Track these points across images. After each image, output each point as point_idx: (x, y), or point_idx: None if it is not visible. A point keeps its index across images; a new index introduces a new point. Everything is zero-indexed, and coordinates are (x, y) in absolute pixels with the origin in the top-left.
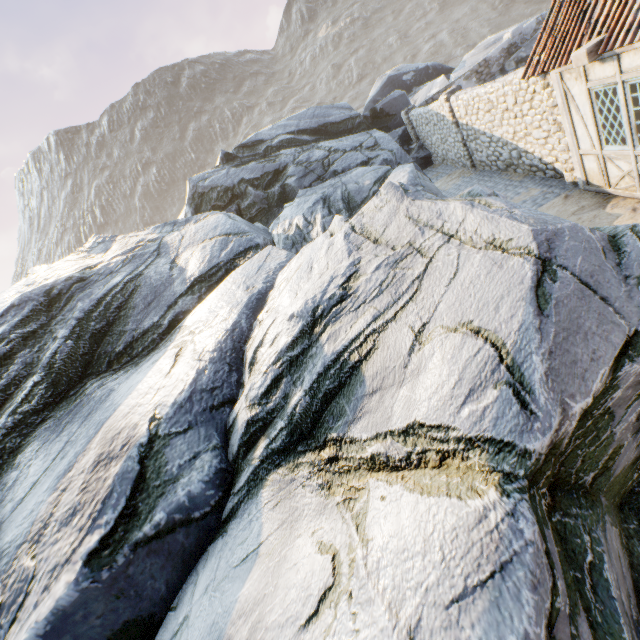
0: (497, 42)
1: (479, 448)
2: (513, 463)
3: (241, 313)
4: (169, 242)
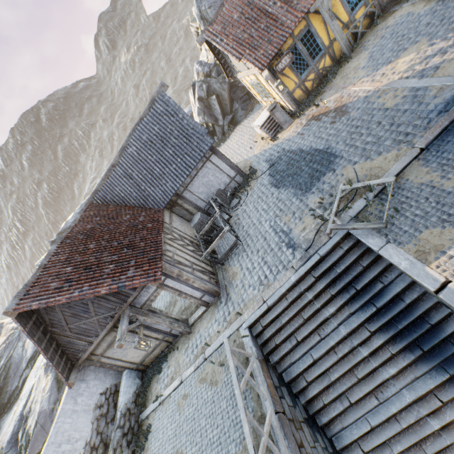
0: None
1: None
2: None
3: (29, 395)
4: None
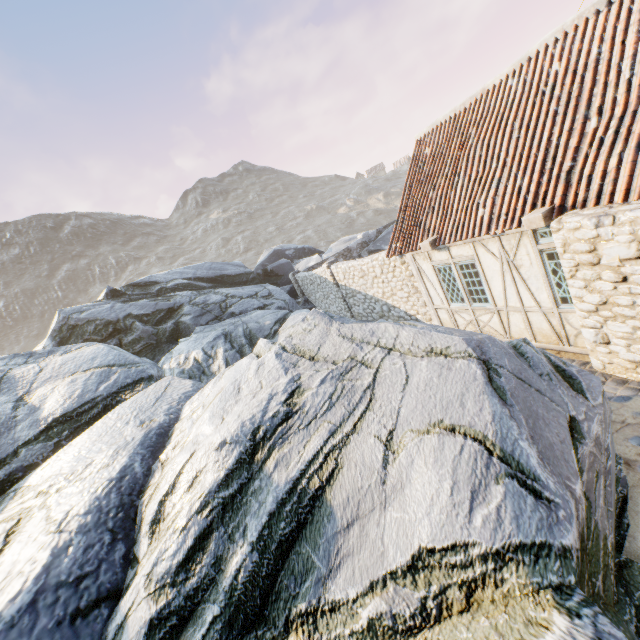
0: (352, 240)
1: (512, 561)
2: (558, 569)
3: (134, 453)
4: (18, 375)
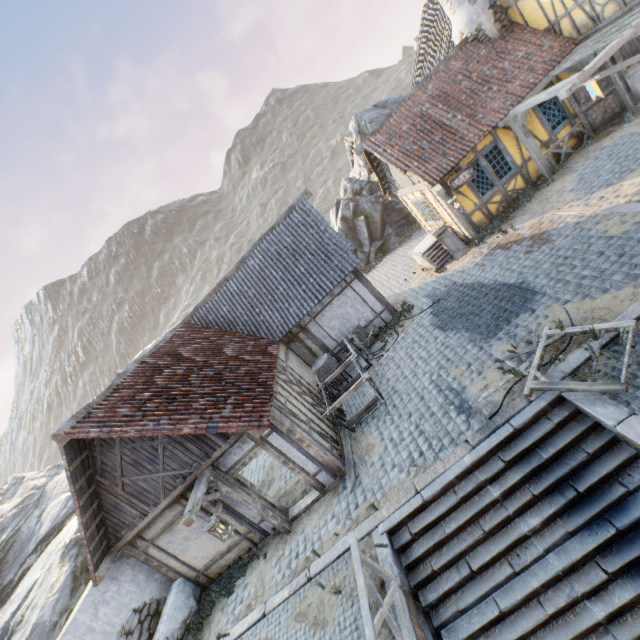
0: None
1: None
2: None
3: (25, 596)
4: (48, 490)
